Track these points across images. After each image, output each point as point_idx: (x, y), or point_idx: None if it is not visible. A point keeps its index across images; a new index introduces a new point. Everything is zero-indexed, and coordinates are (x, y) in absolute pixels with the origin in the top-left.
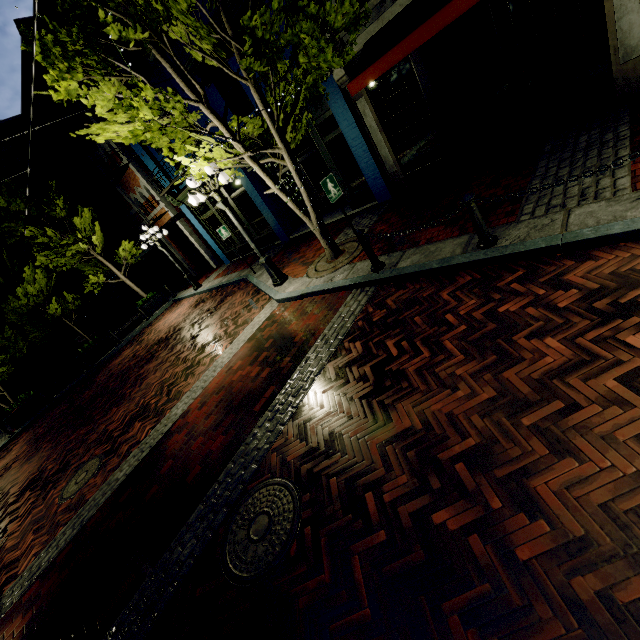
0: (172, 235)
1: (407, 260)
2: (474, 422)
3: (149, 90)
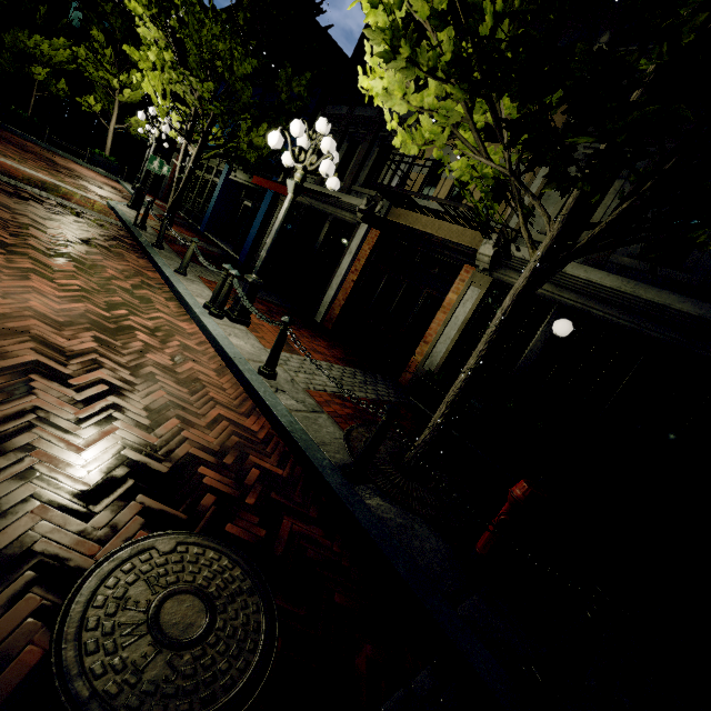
0: None
1: (148, 234)
2: None
3: (171, 56)
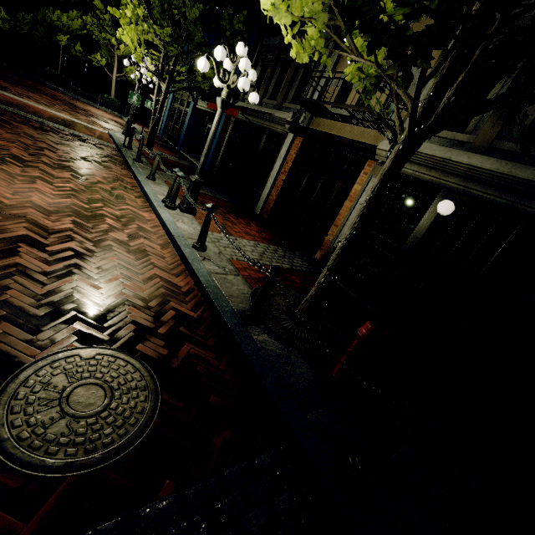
0: None
1: (133, 153)
2: (19, 130)
3: (142, 12)
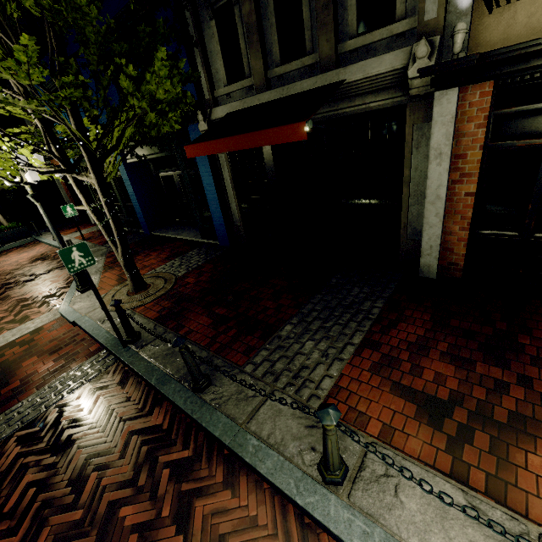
0: (64, 177)
1: (154, 348)
2: None
3: None
